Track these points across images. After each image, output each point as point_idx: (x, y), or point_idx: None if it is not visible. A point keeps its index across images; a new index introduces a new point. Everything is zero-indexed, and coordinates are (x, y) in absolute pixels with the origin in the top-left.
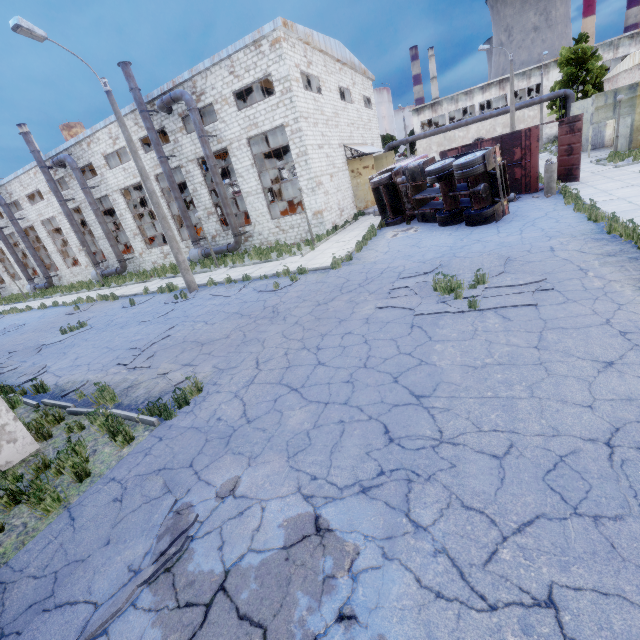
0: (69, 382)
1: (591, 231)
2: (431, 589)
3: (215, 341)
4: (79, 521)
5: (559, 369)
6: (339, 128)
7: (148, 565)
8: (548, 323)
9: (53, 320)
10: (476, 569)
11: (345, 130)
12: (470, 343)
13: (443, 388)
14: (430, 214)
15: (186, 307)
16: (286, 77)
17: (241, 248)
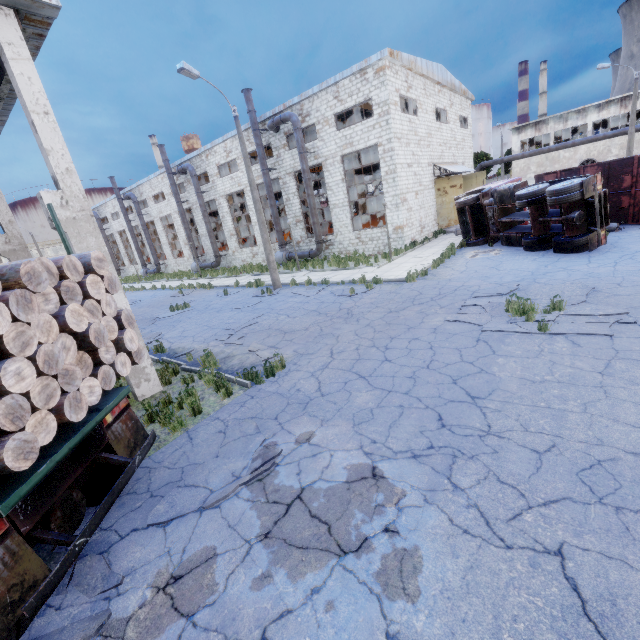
0: (180, 347)
1: None
2: (460, 527)
3: (296, 331)
4: (195, 440)
5: (619, 394)
6: (430, 148)
7: (246, 475)
8: (620, 353)
9: (162, 300)
10: (500, 522)
11: (436, 149)
12: (533, 361)
13: (498, 394)
14: (515, 238)
15: (271, 301)
16: (385, 101)
17: (321, 255)
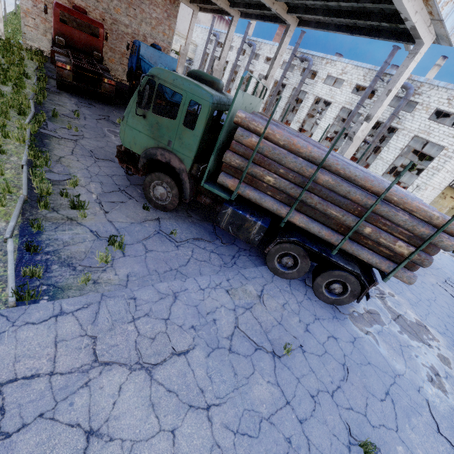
0: None
1: None
2: None
3: None
4: None
5: None
6: None
7: (374, 293)
8: None
9: None
10: None
11: None
12: None
13: None
14: None
15: None
16: None
17: None
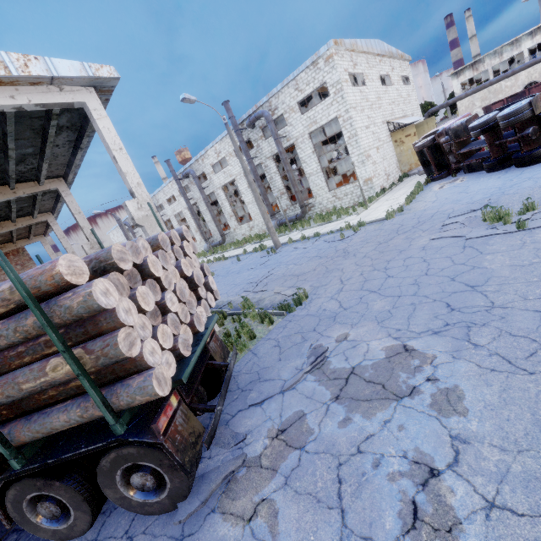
0: (220, 302)
1: None
2: (487, 368)
3: (306, 273)
4: (259, 354)
5: None
6: (382, 108)
7: (306, 367)
8: None
9: None
10: (520, 360)
11: (387, 109)
12: (518, 251)
13: (494, 280)
14: (476, 164)
15: (277, 257)
16: (338, 81)
17: (305, 216)
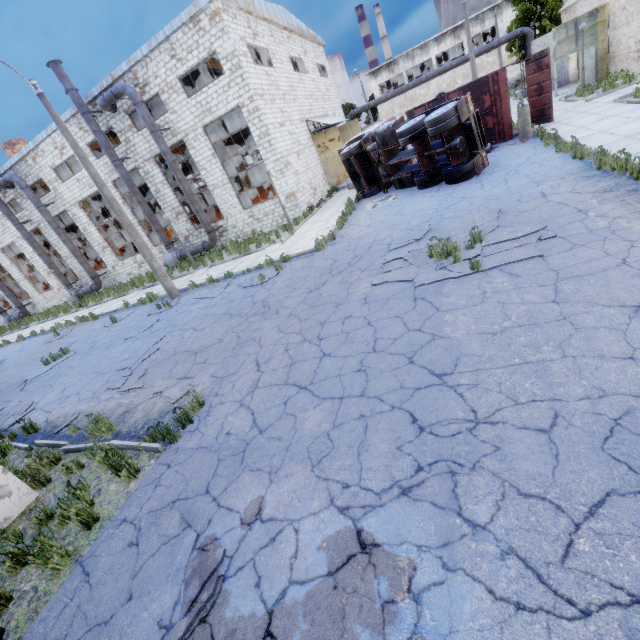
0: (60, 417)
1: (579, 169)
2: (508, 600)
3: (208, 348)
4: (94, 576)
5: (586, 321)
6: (298, 102)
7: (180, 618)
8: (560, 273)
9: (34, 351)
10: (554, 568)
11: (304, 103)
12: (482, 308)
13: (465, 362)
14: (407, 178)
15: (171, 316)
16: (233, 53)
17: (217, 245)
